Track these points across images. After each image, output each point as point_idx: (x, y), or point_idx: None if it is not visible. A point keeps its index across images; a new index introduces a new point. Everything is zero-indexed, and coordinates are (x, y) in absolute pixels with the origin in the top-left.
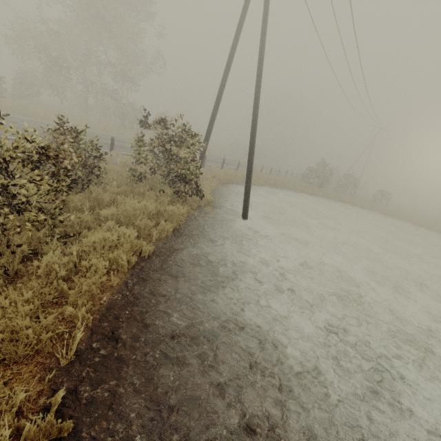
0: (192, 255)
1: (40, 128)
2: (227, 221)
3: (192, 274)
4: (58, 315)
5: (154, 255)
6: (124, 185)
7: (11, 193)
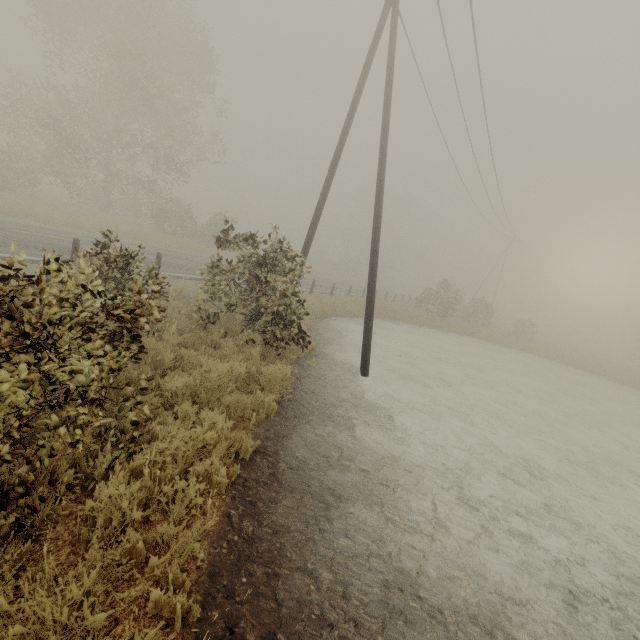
0: (312, 449)
1: (45, 238)
2: (342, 381)
3: (322, 485)
4: (130, 604)
5: (256, 454)
6: (186, 330)
7: (55, 379)
